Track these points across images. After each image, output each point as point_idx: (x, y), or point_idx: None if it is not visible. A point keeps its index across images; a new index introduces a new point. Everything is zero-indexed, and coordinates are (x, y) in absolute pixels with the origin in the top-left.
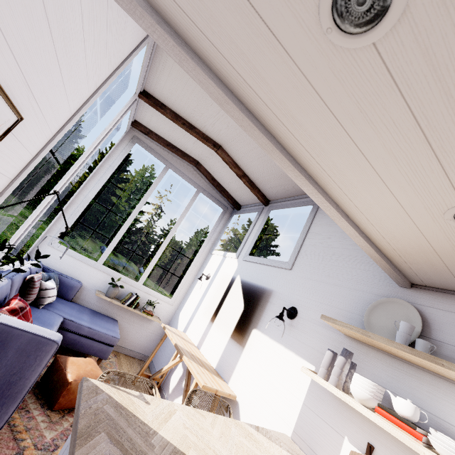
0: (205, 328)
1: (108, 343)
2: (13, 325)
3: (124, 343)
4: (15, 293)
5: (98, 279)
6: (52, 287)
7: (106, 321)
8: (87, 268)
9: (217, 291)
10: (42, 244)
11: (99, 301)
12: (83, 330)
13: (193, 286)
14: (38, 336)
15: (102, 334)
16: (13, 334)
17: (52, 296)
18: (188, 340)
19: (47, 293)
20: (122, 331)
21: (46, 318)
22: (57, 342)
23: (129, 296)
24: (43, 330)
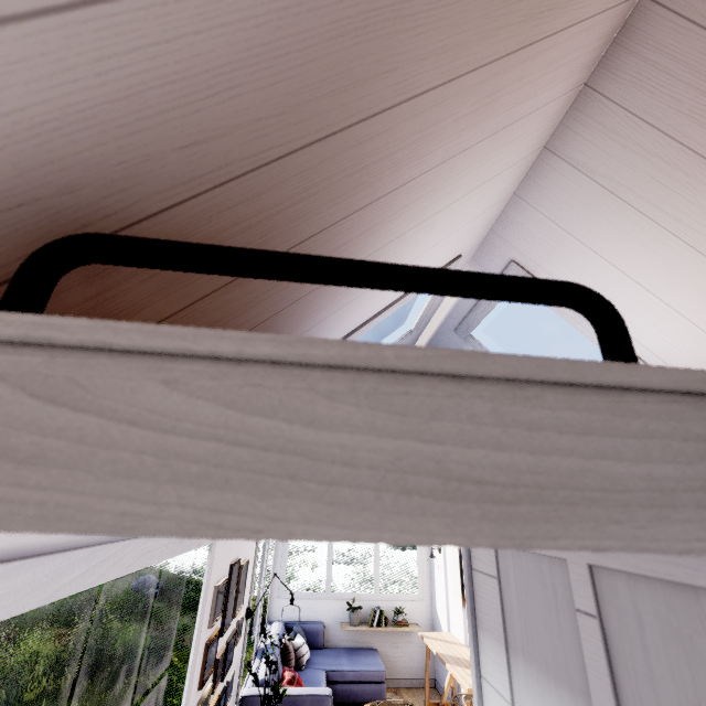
0: (462, 618)
1: (377, 681)
2: (297, 693)
3: (398, 673)
4: (281, 665)
5: (335, 609)
6: (302, 643)
7: (365, 655)
8: (320, 603)
9: (453, 565)
10: (273, 600)
11: (349, 634)
12: (348, 676)
13: (432, 565)
14: (315, 696)
15: (366, 673)
16: (300, 701)
17: (306, 652)
18: (453, 641)
19: (301, 651)
20: (388, 659)
21: (312, 677)
22: (330, 695)
23: (372, 614)
24: (316, 690)
